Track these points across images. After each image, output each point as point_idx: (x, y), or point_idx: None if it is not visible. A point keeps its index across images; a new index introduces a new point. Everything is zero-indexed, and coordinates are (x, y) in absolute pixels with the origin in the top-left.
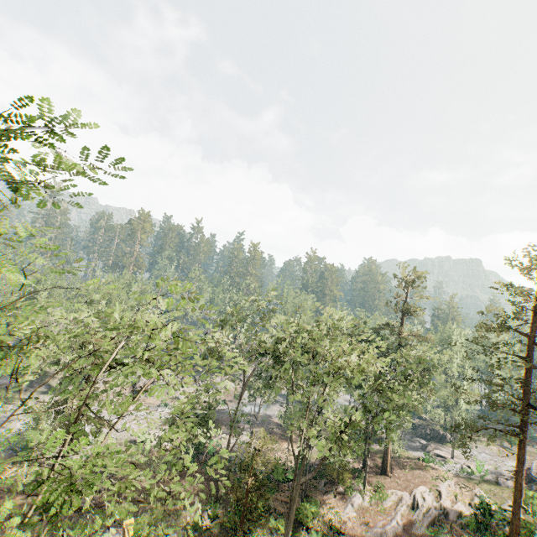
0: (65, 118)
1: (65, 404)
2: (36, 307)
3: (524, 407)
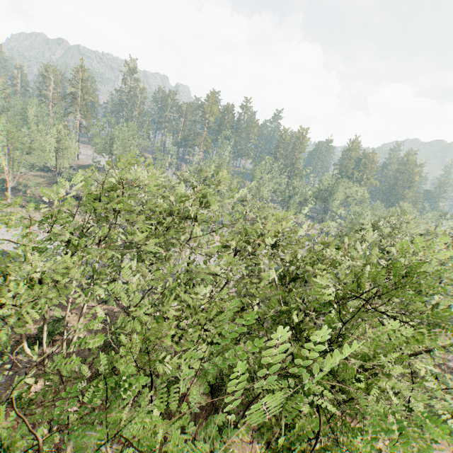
0: None
1: None
2: None
3: None
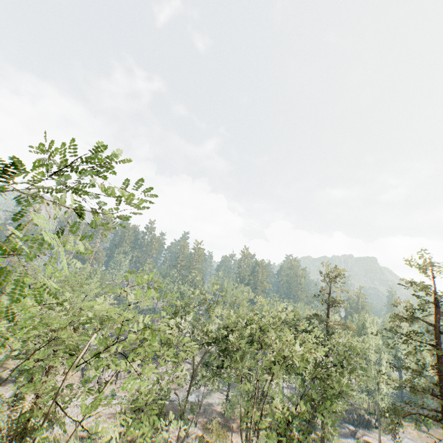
0: (112, 156)
1: (22, 398)
2: (3, 298)
3: (442, 392)
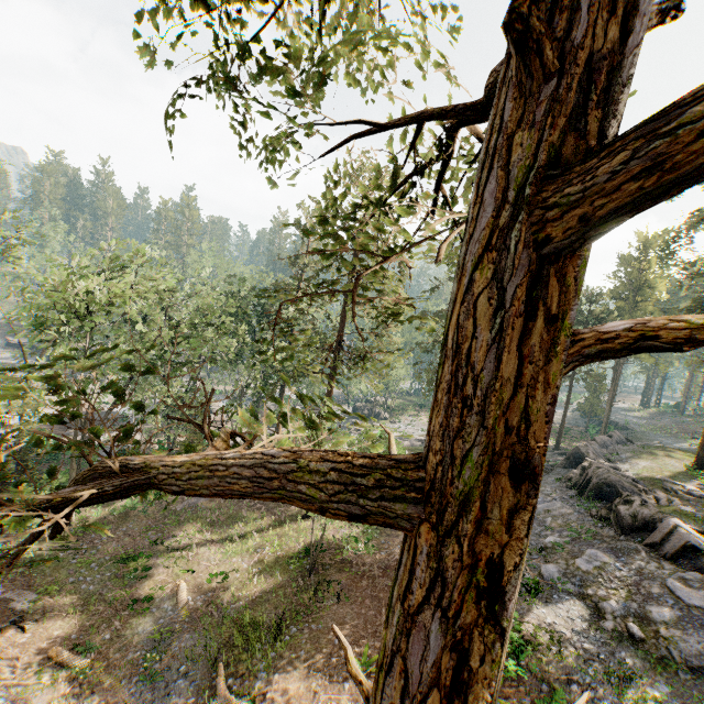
0: None
1: None
2: None
3: (338, 345)
